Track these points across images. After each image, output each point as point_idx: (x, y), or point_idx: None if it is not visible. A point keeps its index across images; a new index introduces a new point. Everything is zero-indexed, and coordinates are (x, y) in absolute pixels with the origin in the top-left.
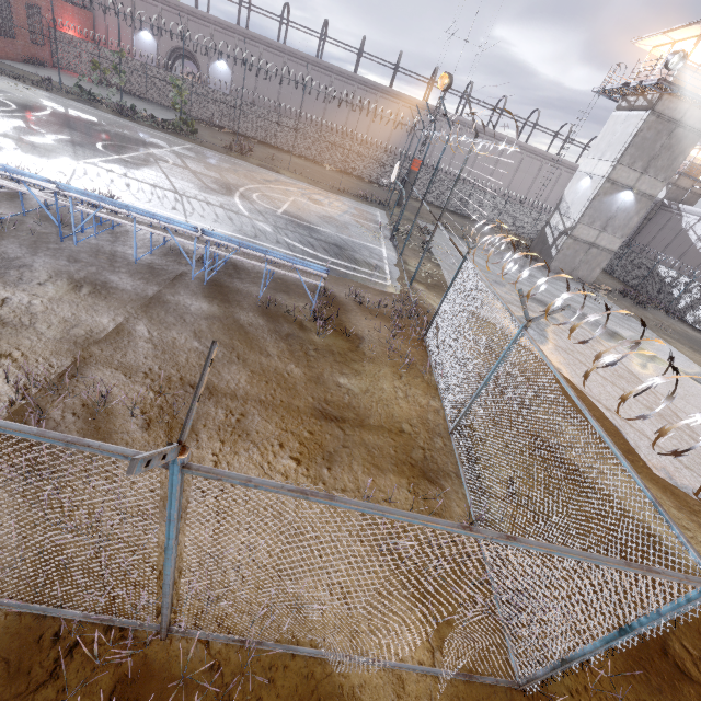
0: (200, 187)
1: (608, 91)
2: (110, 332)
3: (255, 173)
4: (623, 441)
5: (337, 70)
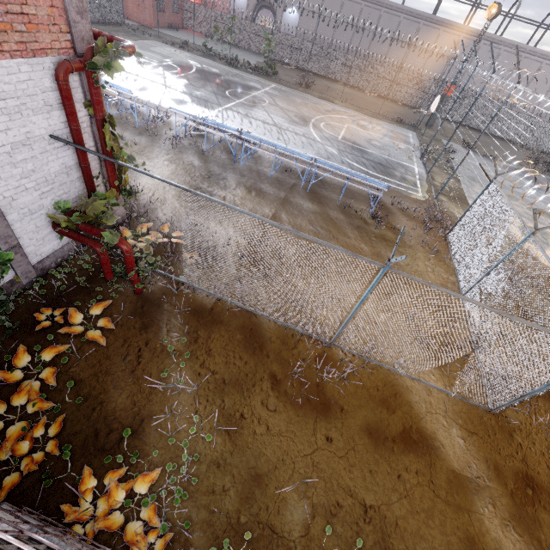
0: (288, 121)
1: None
2: (271, 217)
3: (318, 105)
4: None
5: (387, 4)
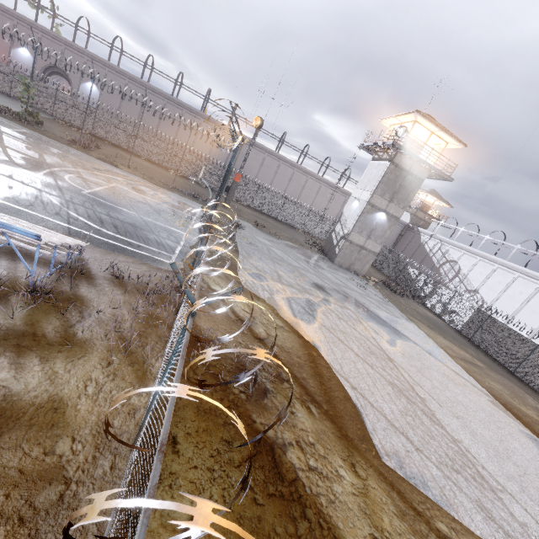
0: None
1: (367, 147)
2: None
3: (87, 162)
4: (361, 426)
5: (188, 107)
